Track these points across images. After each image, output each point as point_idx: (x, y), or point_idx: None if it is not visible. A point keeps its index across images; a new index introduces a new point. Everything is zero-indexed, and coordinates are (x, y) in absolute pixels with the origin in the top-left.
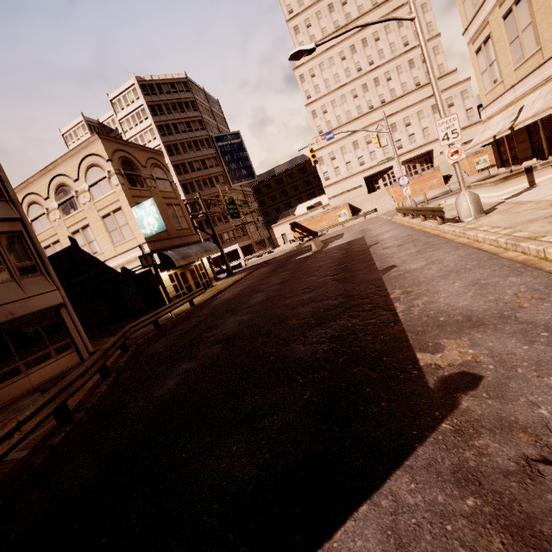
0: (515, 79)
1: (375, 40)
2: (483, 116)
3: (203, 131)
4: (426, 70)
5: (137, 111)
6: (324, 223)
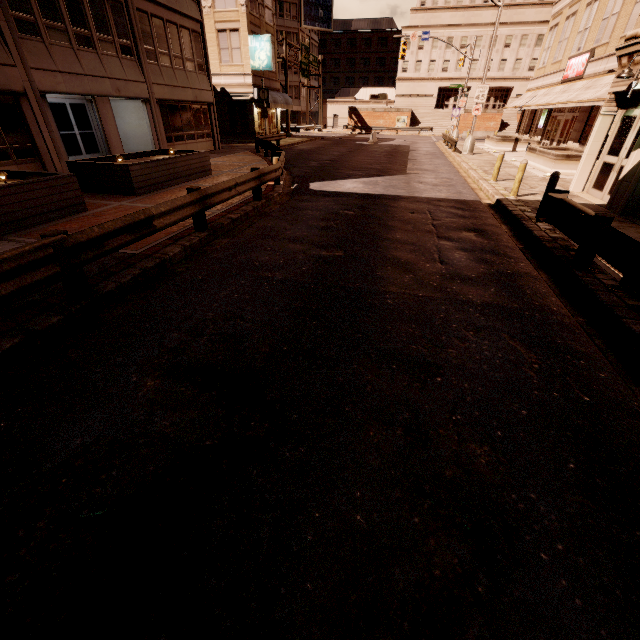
0: (548, 71)
1: None
2: (529, 86)
3: None
4: None
5: None
6: (382, 122)
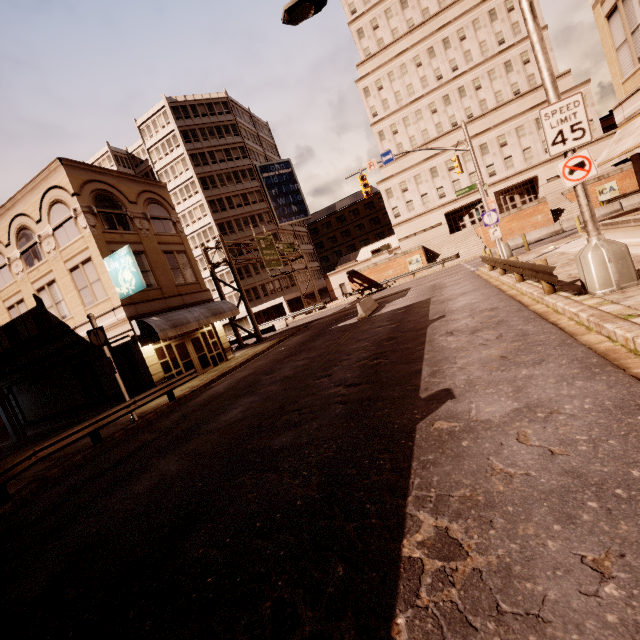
0: None
1: (460, 39)
2: (618, 116)
3: (246, 160)
4: (528, 73)
5: (168, 138)
6: (391, 272)
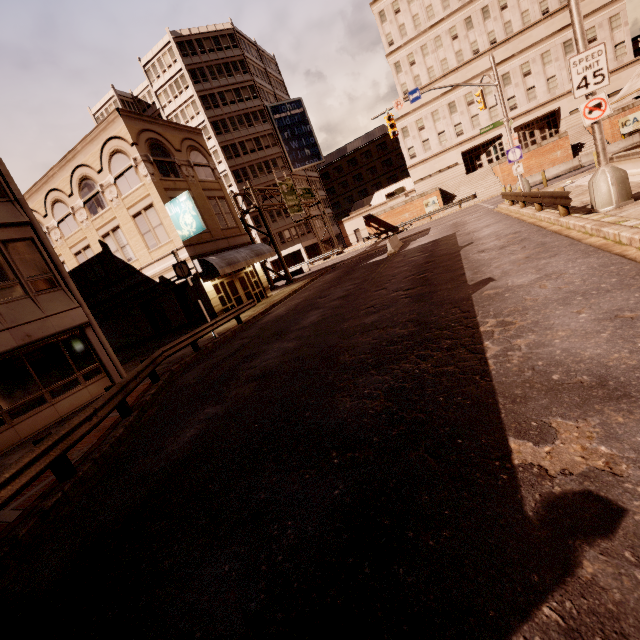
0: None
1: None
2: None
3: (257, 100)
4: None
5: (175, 79)
6: (407, 215)
